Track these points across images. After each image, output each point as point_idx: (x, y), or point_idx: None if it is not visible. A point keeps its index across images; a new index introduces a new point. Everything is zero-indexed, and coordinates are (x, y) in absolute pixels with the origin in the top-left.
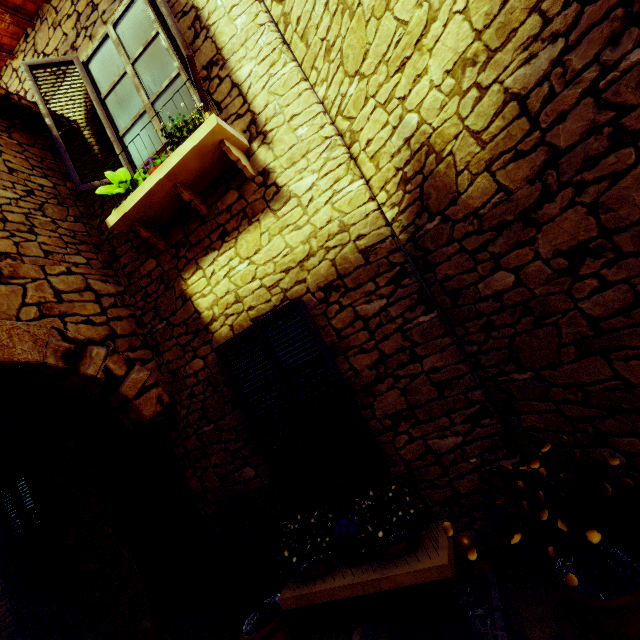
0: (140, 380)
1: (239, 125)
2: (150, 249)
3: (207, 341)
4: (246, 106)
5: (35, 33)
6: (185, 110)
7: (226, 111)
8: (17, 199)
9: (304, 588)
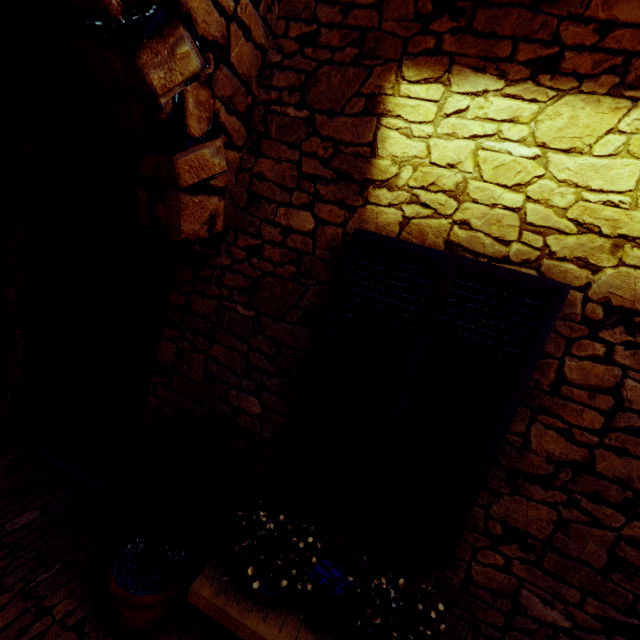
0: (209, 167)
1: None
2: None
3: (347, 204)
4: None
5: None
6: None
7: None
8: None
9: (233, 603)
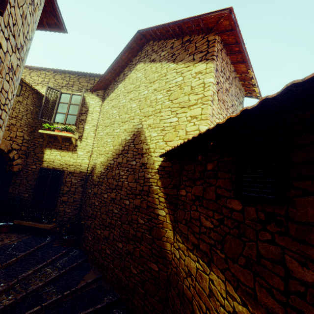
0: (18, 162)
1: (79, 134)
2: (44, 137)
3: (40, 164)
4: (82, 132)
5: (57, 74)
6: (72, 122)
7: (79, 130)
8: (23, 111)
9: (21, 221)
